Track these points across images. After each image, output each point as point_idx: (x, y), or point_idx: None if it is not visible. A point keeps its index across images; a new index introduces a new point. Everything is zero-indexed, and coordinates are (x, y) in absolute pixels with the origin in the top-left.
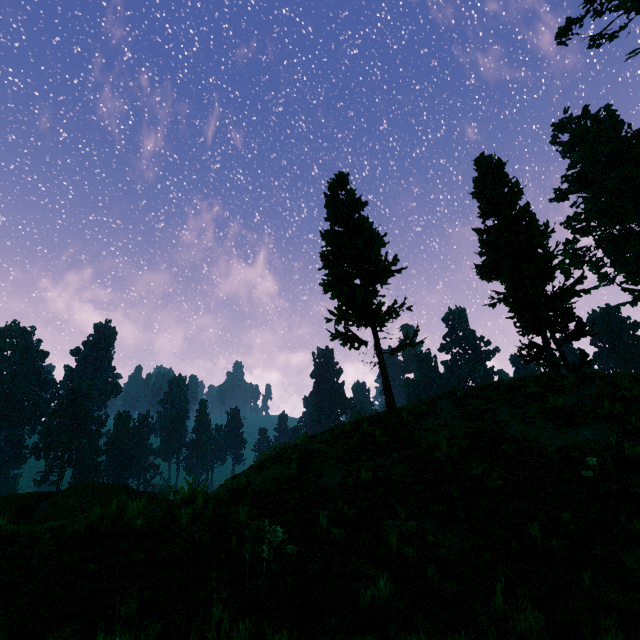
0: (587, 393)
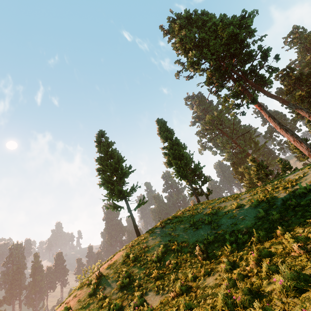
0: (203, 213)
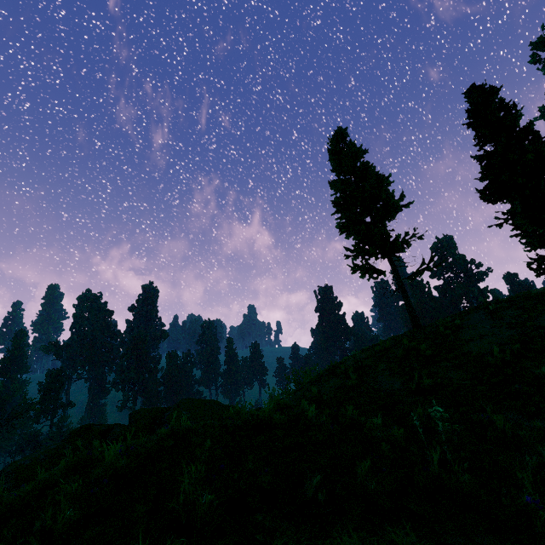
0: None
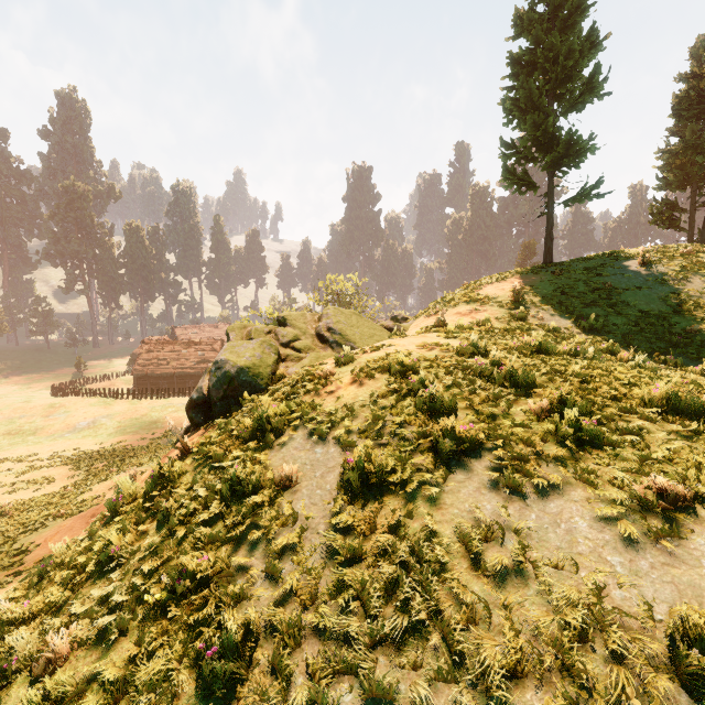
0: None
